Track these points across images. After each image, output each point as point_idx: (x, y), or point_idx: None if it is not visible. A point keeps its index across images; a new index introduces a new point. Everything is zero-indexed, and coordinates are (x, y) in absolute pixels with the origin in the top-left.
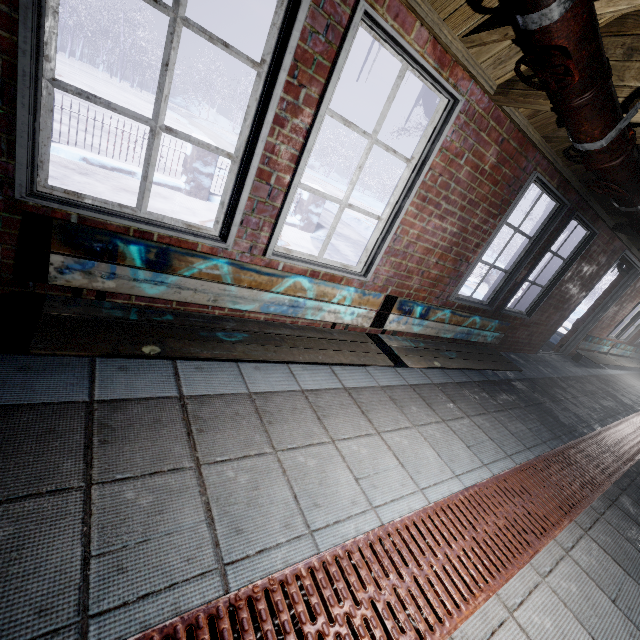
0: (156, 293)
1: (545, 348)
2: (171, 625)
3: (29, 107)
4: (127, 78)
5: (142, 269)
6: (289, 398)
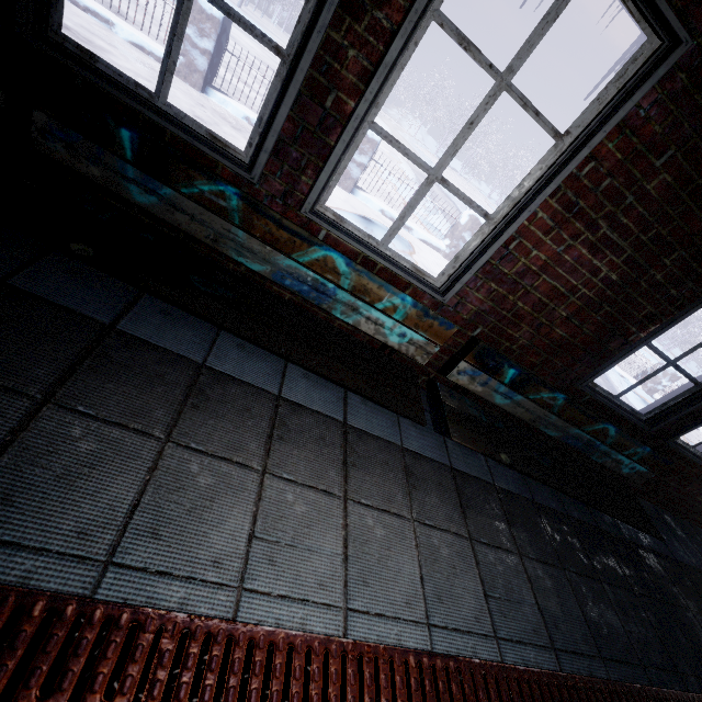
0: (145, 203)
1: None
2: None
3: None
4: None
5: (134, 165)
6: (251, 395)
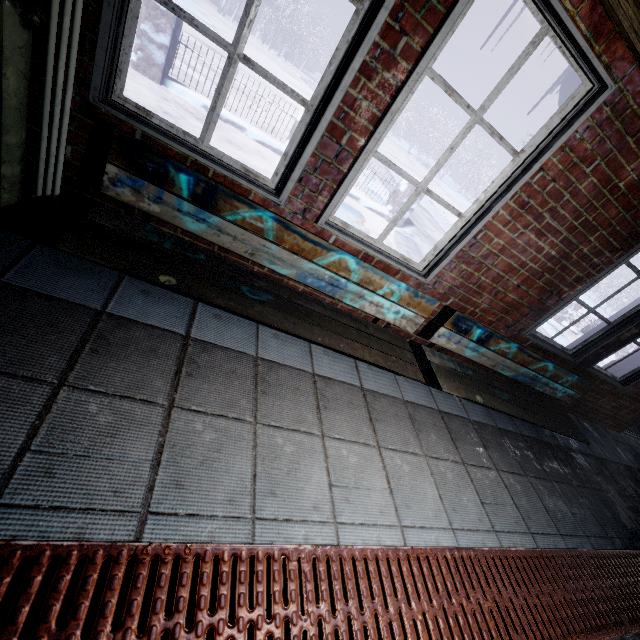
0: (196, 229)
1: (635, 430)
2: (67, 547)
3: (114, 7)
4: (277, 48)
5: (188, 201)
6: (296, 376)
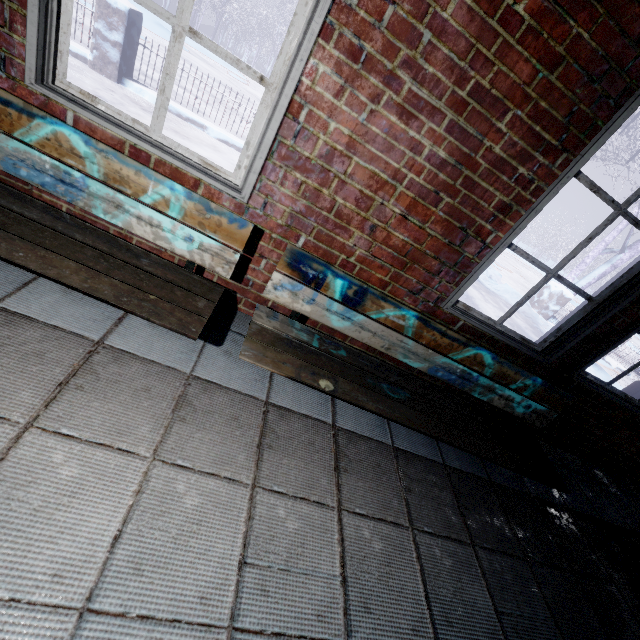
0: None
1: None
2: None
3: None
4: None
5: None
6: None
